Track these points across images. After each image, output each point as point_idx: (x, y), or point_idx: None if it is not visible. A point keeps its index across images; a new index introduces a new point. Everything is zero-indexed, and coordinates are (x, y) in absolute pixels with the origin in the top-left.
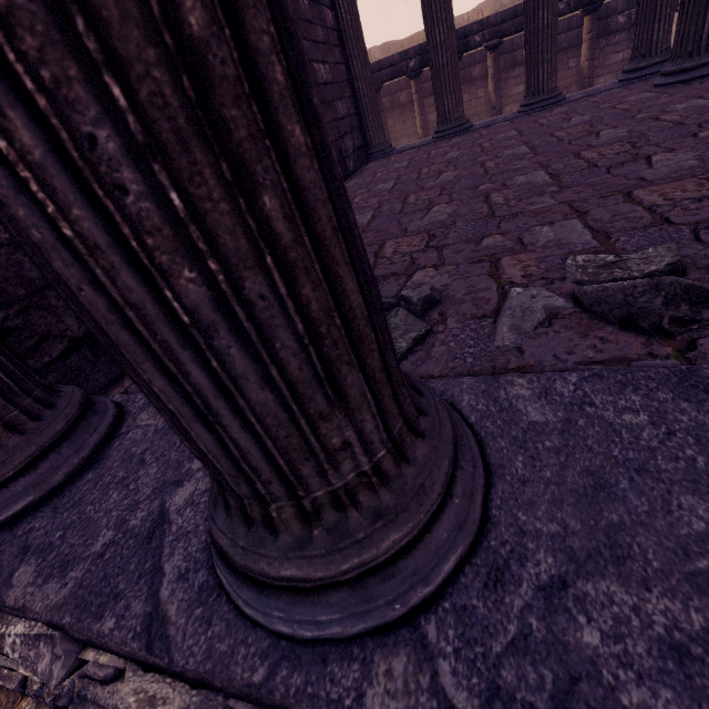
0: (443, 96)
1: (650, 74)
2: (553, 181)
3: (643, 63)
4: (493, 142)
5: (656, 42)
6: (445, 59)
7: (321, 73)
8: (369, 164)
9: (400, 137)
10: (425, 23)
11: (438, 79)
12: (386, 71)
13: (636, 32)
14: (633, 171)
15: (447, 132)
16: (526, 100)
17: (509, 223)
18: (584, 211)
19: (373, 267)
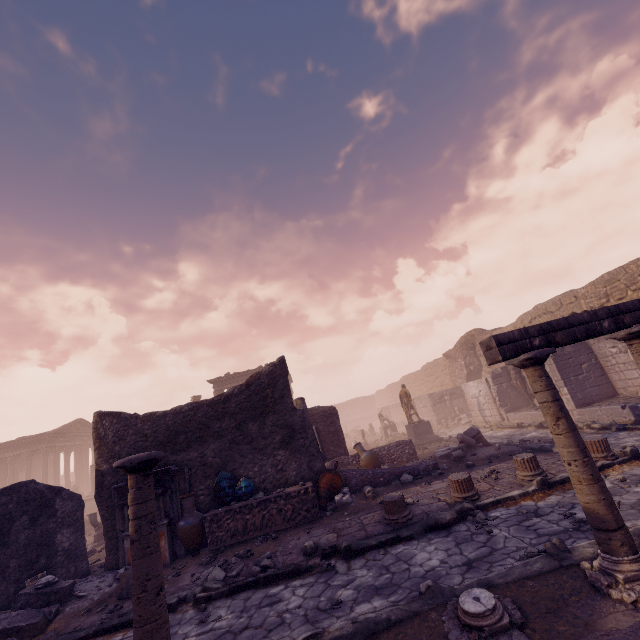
0: None
1: None
2: None
3: None
4: None
5: None
6: None
7: None
8: None
9: None
10: None
11: None
12: None
13: None
14: None
15: None
16: None
17: None
18: None
19: None
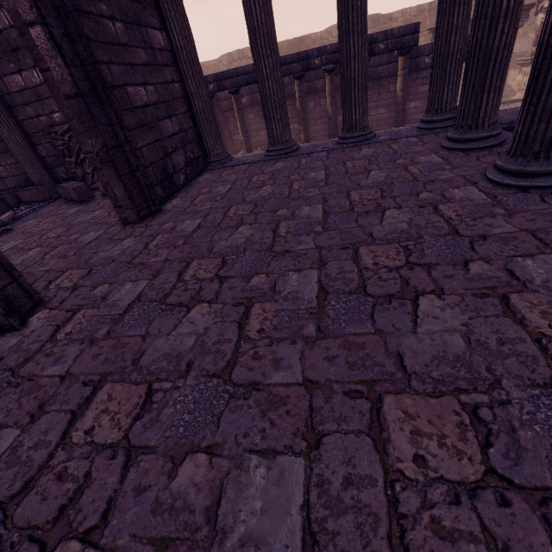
0: (272, 121)
1: (441, 128)
2: (317, 306)
3: (435, 117)
4: (302, 184)
5: (446, 102)
6: (272, 90)
7: (140, 96)
8: (204, 175)
9: (259, 129)
10: (253, 56)
11: (266, 106)
12: (242, 77)
13: (430, 90)
14: (396, 328)
15: (275, 152)
16: (343, 133)
17: (233, 415)
18: (319, 432)
19: (37, 477)
